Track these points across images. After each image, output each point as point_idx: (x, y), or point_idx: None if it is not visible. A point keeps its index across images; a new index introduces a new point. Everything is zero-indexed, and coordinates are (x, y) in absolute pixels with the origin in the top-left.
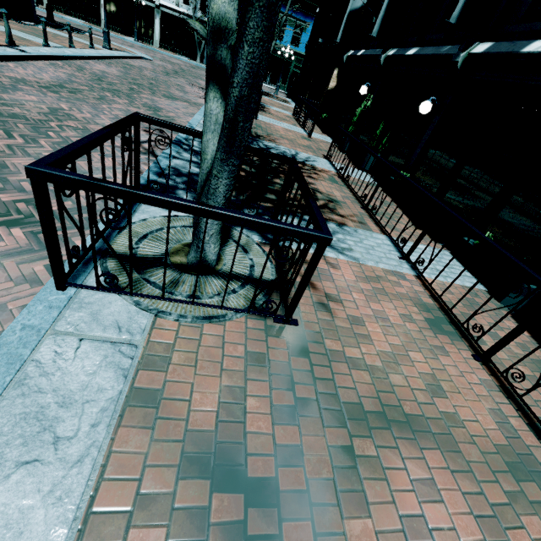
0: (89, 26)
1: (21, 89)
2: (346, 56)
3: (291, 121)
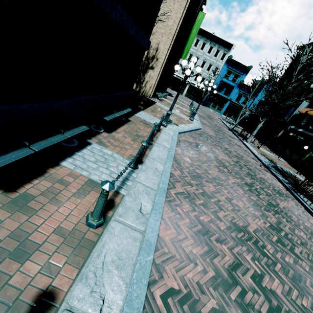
0: (193, 103)
1: (220, 141)
2: (289, 127)
3: (262, 147)
